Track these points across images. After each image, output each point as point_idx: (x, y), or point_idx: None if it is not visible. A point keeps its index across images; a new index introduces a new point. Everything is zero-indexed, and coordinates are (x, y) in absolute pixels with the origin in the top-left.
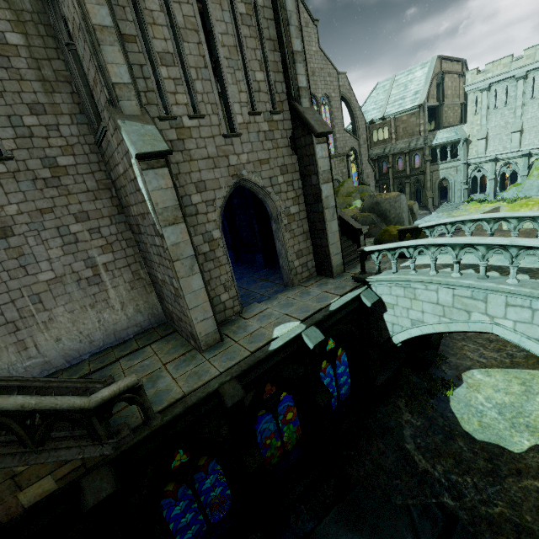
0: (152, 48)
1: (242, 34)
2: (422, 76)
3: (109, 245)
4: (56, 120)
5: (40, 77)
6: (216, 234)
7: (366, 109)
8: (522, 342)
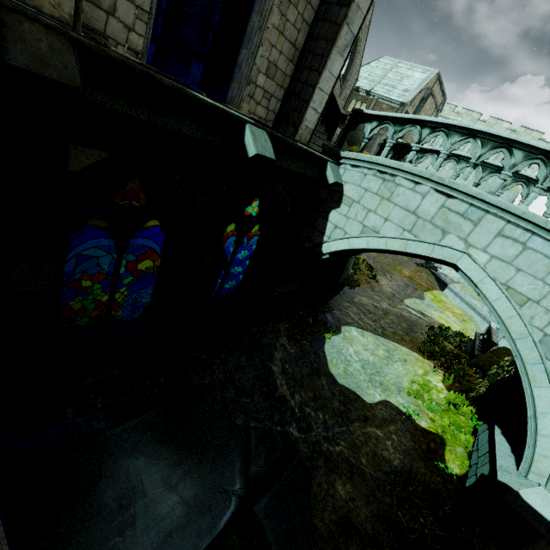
0: None
1: None
2: (419, 79)
3: None
4: None
5: None
6: None
7: (360, 74)
8: (482, 283)
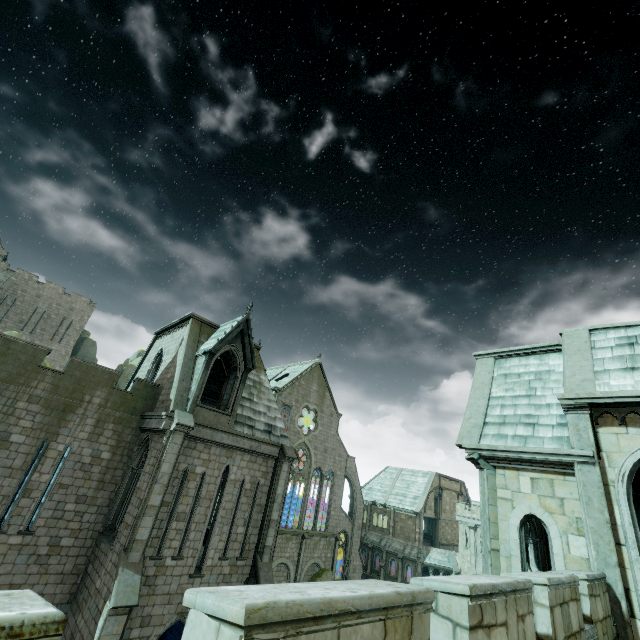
0: (176, 509)
1: (241, 502)
2: (422, 483)
3: None
4: (87, 508)
5: (101, 478)
6: None
7: (373, 486)
8: None
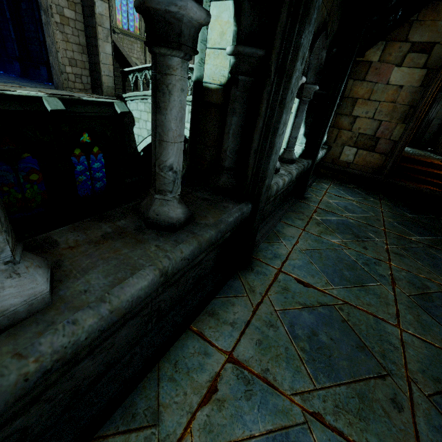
0: None
1: None
2: None
3: None
4: None
5: None
6: None
7: None
8: None
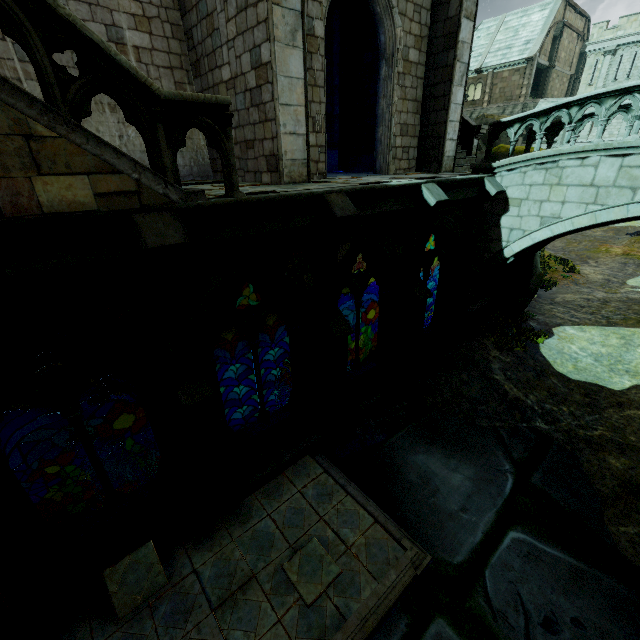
0: None
1: None
2: (539, 20)
3: (145, 19)
4: None
5: None
6: (318, 28)
7: None
8: None
